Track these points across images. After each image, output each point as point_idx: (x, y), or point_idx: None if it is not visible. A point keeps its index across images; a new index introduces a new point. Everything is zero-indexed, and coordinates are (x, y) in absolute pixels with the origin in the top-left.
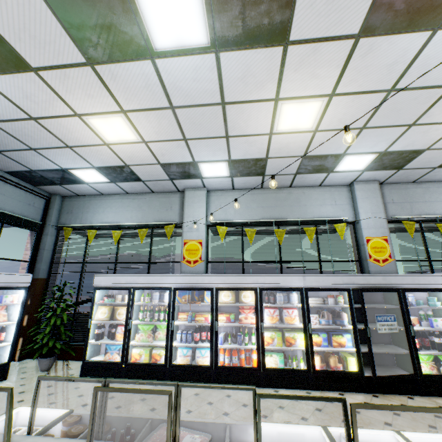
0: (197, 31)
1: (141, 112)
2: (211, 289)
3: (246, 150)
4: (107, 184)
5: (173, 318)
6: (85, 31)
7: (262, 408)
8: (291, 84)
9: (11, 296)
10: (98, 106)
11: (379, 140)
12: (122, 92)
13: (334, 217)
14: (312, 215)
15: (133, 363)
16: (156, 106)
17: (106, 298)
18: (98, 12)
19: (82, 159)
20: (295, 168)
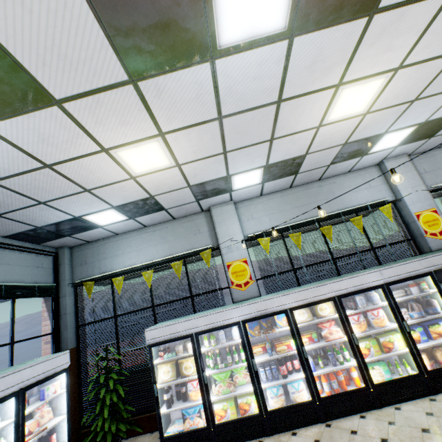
0: (276, 13)
1: (182, 131)
2: (284, 311)
3: (286, 151)
4: (124, 222)
5: (251, 356)
6: (134, 36)
7: (407, 438)
8: (361, 63)
9: (52, 386)
10: (132, 134)
11: (424, 110)
12: (165, 110)
13: (373, 201)
14: (350, 203)
15: (223, 423)
16: (202, 119)
17: (162, 354)
18: (157, 5)
19: (100, 201)
20: (330, 159)
